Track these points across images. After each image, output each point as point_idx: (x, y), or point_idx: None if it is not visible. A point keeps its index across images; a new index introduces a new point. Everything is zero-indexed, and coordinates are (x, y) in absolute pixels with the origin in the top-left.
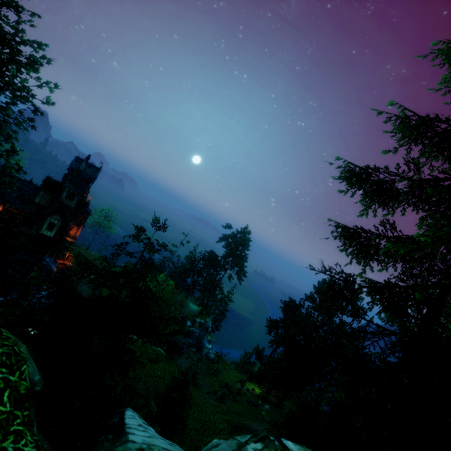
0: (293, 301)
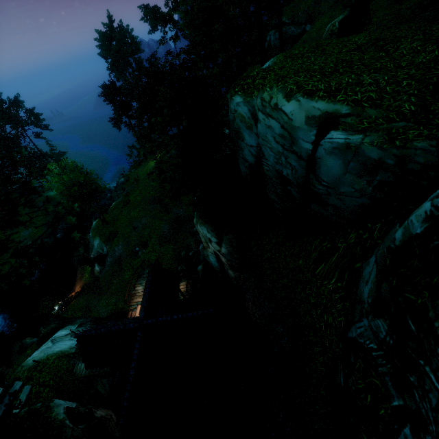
0: (106, 86)
